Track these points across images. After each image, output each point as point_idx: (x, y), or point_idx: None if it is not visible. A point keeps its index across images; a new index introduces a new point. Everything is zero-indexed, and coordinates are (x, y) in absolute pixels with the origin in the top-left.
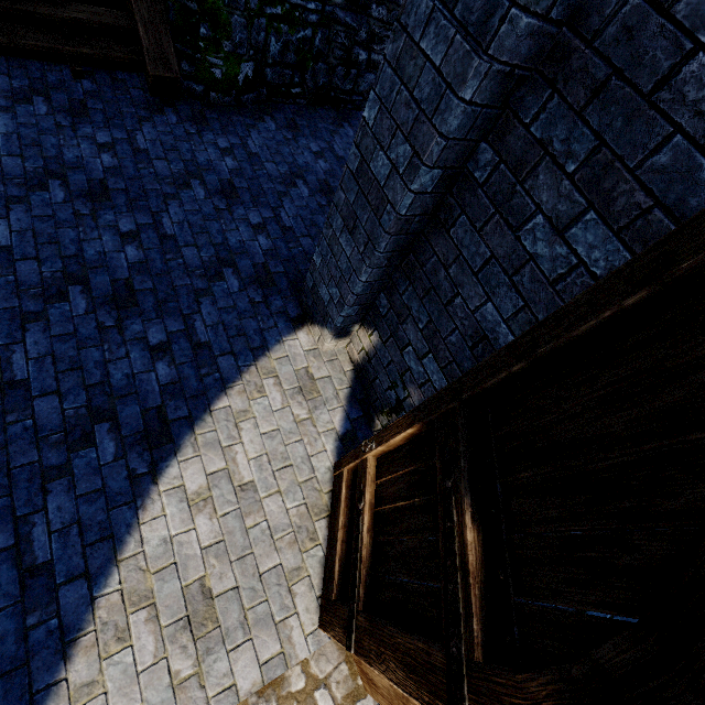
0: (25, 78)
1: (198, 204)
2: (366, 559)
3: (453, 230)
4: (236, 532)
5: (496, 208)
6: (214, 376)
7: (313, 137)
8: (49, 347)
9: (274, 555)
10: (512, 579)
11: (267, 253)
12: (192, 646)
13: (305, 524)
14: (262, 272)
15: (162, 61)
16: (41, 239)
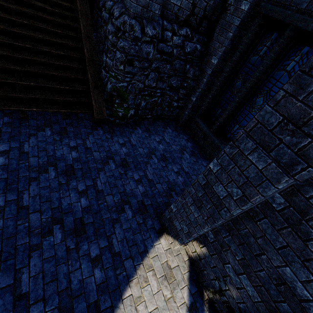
0: (43, 120)
1: (112, 172)
2: None
3: (259, 223)
4: None
5: (288, 225)
6: (123, 274)
7: (156, 134)
8: (41, 267)
9: None
10: None
11: (142, 194)
12: None
13: None
14: (141, 205)
15: (100, 113)
16: (42, 199)
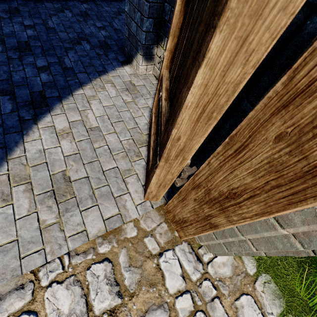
0: None
1: (68, 18)
2: (165, 112)
3: None
4: (87, 150)
5: None
6: (75, 81)
7: None
8: None
9: (113, 162)
10: None
11: (106, 37)
12: (55, 206)
13: (132, 148)
14: (103, 43)
15: None
16: None
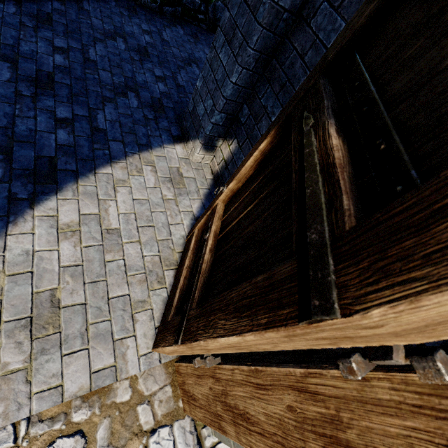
0: None
1: (119, 51)
2: (205, 270)
3: (313, 20)
4: (95, 262)
5: None
6: (104, 151)
7: (207, 46)
8: None
9: (125, 287)
10: (400, 140)
11: (162, 94)
12: (28, 343)
13: (156, 270)
14: (157, 103)
15: None
16: None
